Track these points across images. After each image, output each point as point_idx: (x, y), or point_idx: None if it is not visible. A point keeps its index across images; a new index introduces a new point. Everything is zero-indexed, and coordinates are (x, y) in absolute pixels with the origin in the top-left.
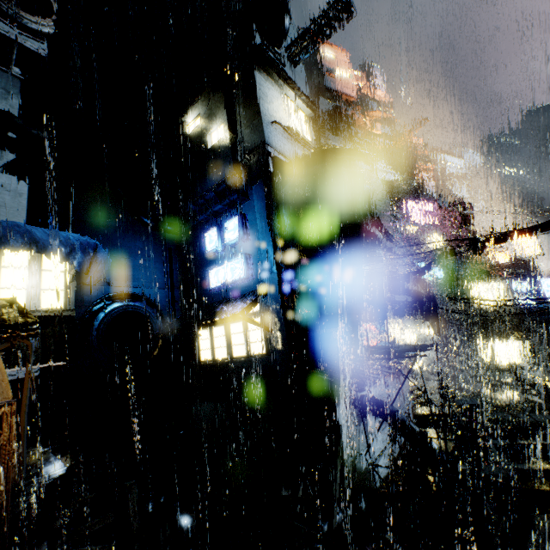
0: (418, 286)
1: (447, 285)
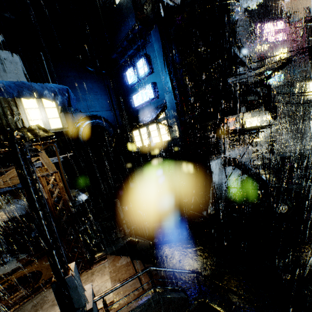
0: (264, 89)
1: (285, 86)
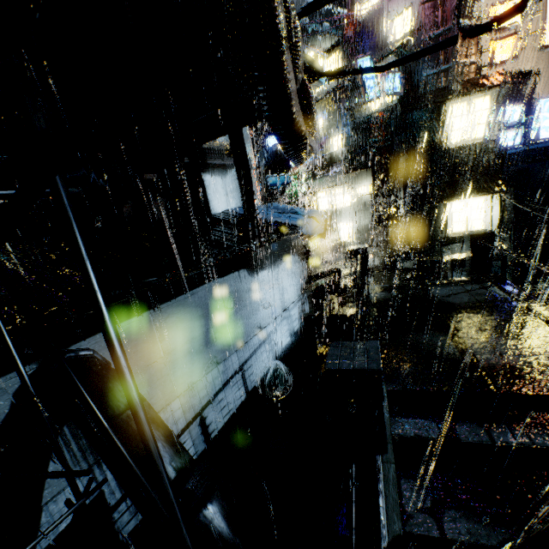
0: (360, 116)
1: (402, 107)
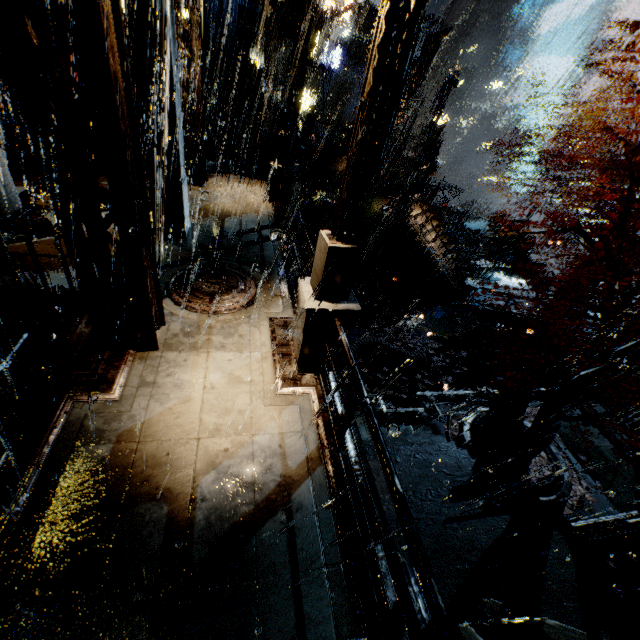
0: None
1: None
